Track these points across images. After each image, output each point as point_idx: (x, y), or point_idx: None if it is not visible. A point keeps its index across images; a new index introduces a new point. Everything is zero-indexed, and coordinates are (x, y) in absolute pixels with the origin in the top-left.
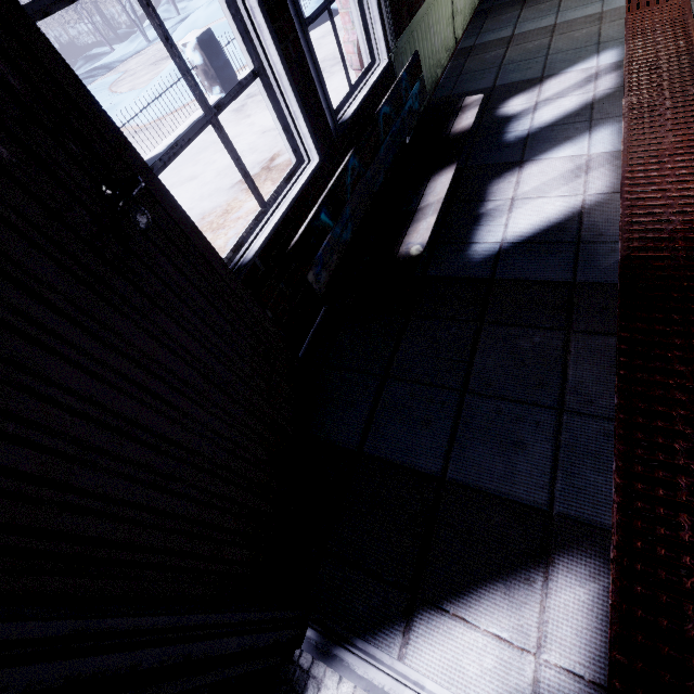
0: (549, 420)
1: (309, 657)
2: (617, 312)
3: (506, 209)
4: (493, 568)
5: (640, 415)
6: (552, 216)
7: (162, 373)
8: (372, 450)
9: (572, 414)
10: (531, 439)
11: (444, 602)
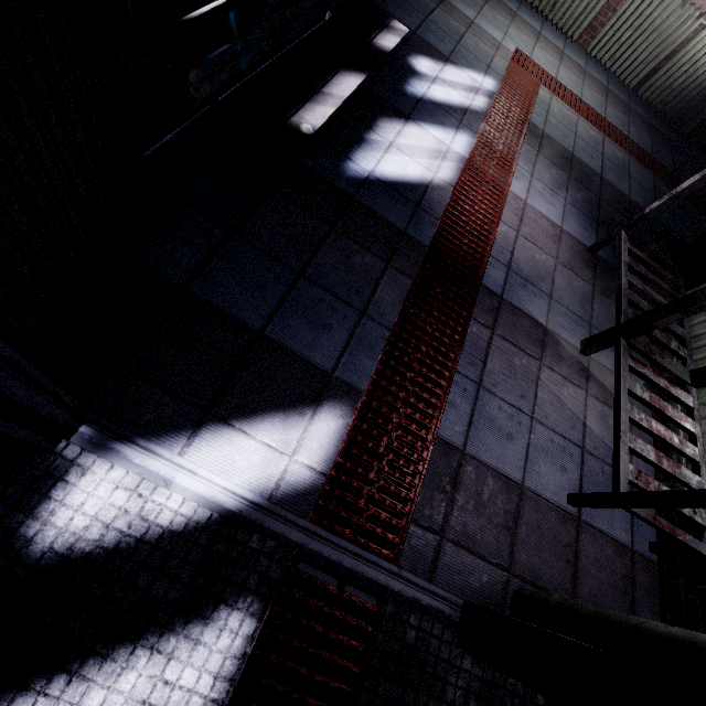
0: (354, 317)
1: (77, 450)
2: (420, 266)
3: (384, 149)
4: (280, 403)
5: (405, 333)
6: (411, 176)
7: (4, 33)
8: (199, 292)
9: (369, 319)
10: (337, 326)
11: (233, 420)
